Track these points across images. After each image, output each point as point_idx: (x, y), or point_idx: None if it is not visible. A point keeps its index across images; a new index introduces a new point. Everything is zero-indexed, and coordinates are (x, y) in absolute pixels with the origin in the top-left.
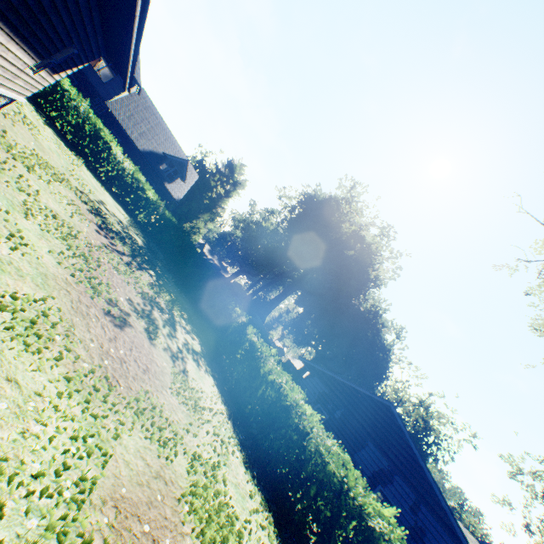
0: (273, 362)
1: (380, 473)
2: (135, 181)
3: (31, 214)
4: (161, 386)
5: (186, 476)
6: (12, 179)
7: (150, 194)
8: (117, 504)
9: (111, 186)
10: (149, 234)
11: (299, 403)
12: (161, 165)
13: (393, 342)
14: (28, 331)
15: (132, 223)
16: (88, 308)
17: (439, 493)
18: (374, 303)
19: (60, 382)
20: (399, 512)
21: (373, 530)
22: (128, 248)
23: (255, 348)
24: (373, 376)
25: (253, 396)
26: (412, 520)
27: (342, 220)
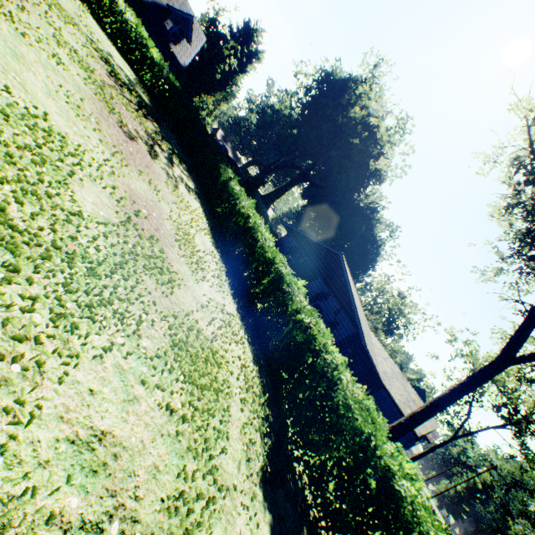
0: (246, 202)
1: (321, 294)
2: (138, 36)
3: (61, 46)
4: (158, 179)
5: (169, 213)
6: (42, 14)
7: (154, 53)
8: (130, 190)
9: (117, 41)
10: (155, 98)
11: (258, 225)
12: (166, 21)
13: (385, 239)
14: (77, 110)
15: (138, 82)
16: (108, 117)
17: (353, 303)
18: (375, 200)
19: (98, 141)
20: (326, 314)
21: (283, 281)
22: (135, 99)
23: (236, 194)
24: (360, 267)
25: (229, 221)
26: (333, 318)
27: (353, 104)
